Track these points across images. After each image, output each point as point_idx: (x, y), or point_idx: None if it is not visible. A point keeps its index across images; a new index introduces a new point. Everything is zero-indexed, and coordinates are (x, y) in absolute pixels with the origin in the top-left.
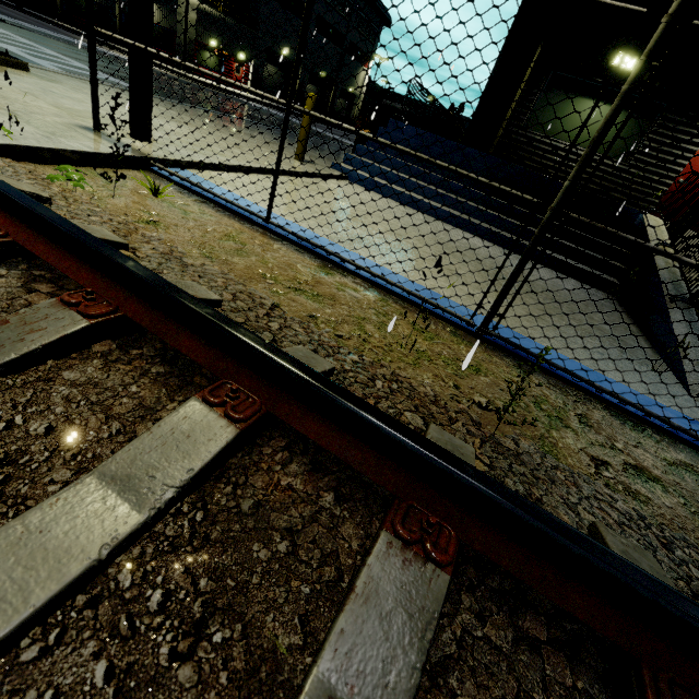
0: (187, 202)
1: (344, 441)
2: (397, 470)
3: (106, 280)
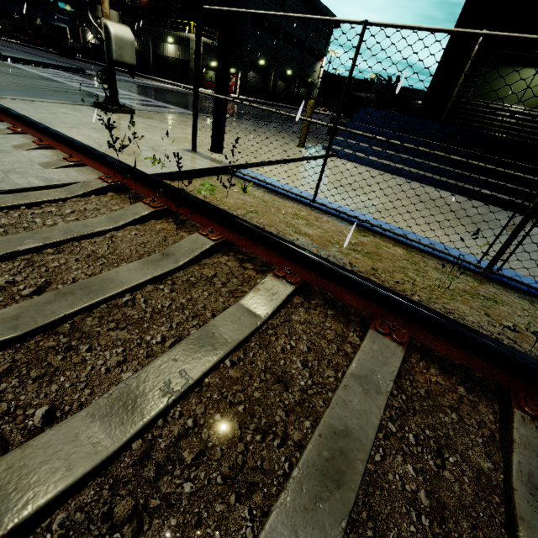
0: (260, 194)
1: (466, 356)
2: (506, 373)
3: (288, 260)
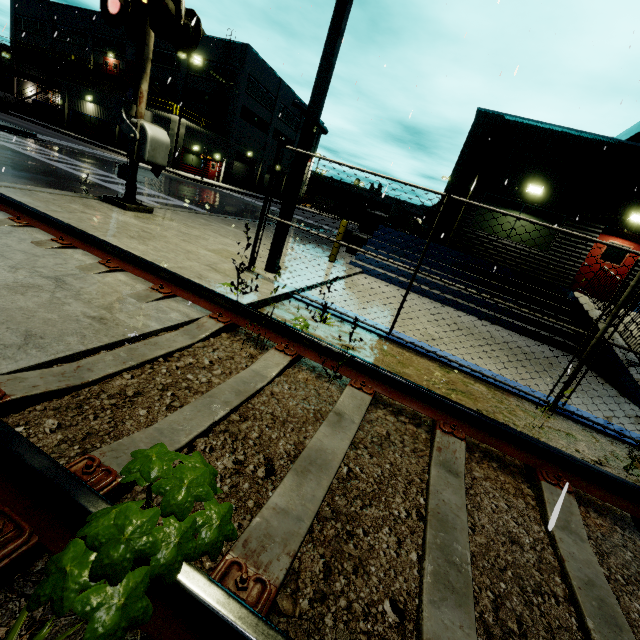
0: (337, 324)
1: (613, 498)
2: None
3: (444, 414)
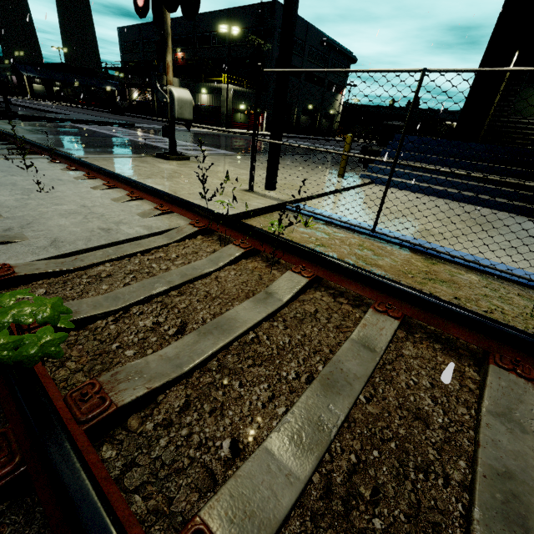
0: (320, 226)
1: None
2: None
3: (384, 295)
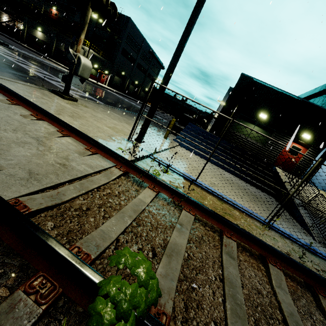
0: (171, 173)
1: (298, 273)
2: (311, 280)
3: (226, 228)
